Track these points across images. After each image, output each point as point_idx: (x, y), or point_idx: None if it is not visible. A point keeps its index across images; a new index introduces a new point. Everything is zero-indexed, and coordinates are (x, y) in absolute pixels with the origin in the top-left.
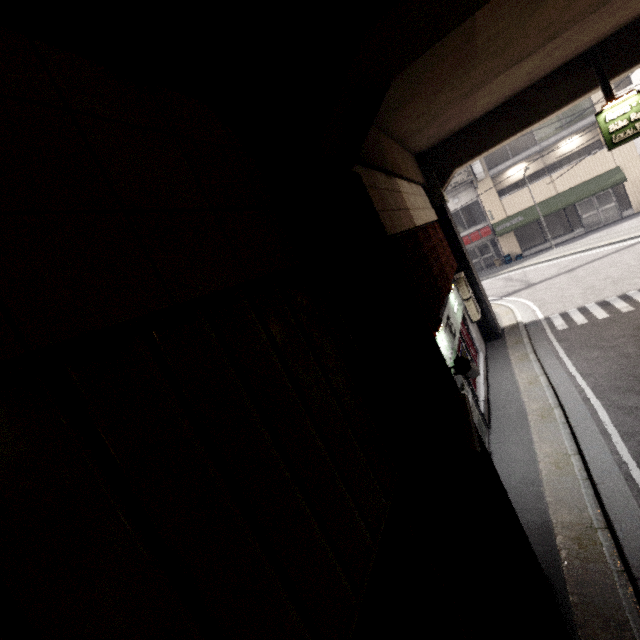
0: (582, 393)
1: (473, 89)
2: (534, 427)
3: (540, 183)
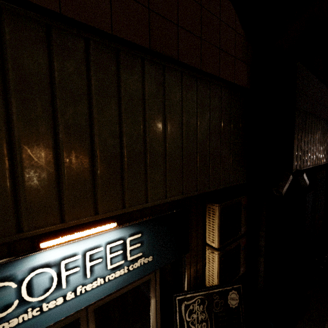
0: None
1: None
2: None
3: None
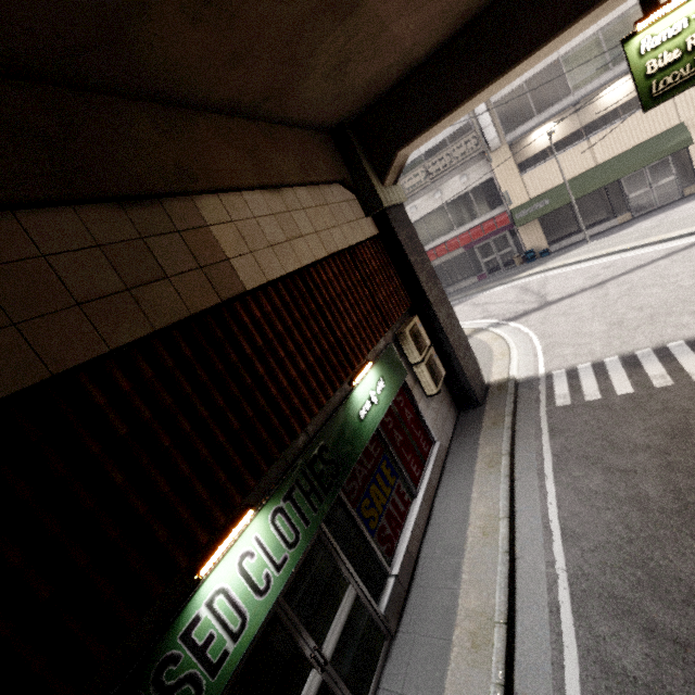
0: (553, 588)
1: None
2: (454, 670)
3: (574, 151)
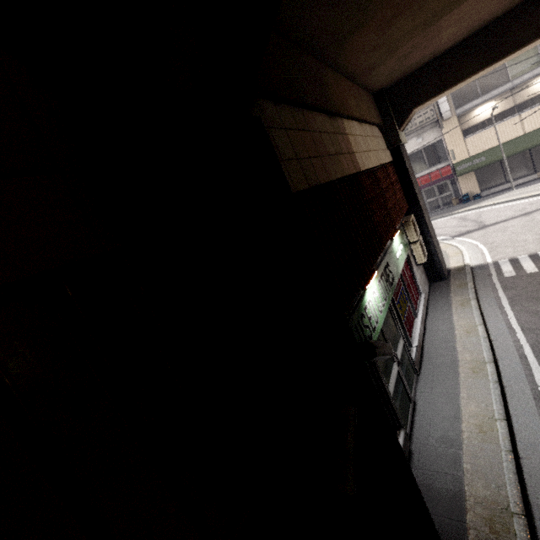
0: (520, 350)
1: (436, 15)
2: (464, 381)
3: (508, 122)
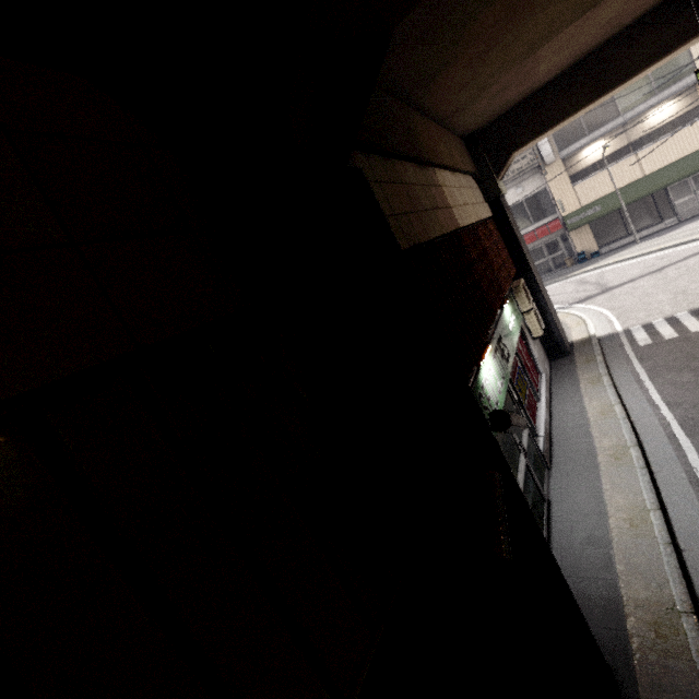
0: (667, 428)
1: (533, 47)
2: (605, 471)
3: (623, 164)
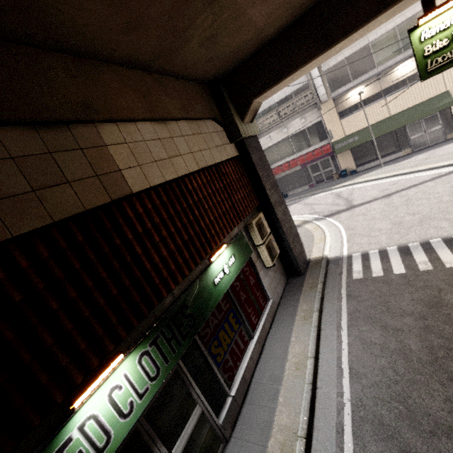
0: (341, 413)
1: None
2: None
3: (376, 105)
